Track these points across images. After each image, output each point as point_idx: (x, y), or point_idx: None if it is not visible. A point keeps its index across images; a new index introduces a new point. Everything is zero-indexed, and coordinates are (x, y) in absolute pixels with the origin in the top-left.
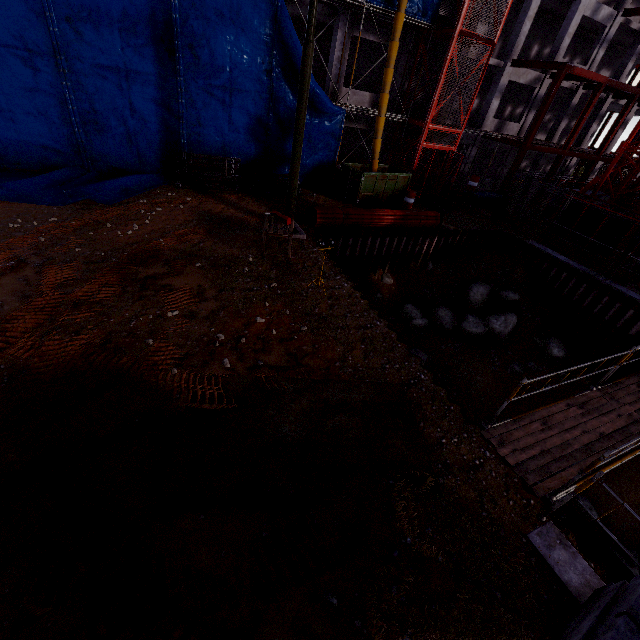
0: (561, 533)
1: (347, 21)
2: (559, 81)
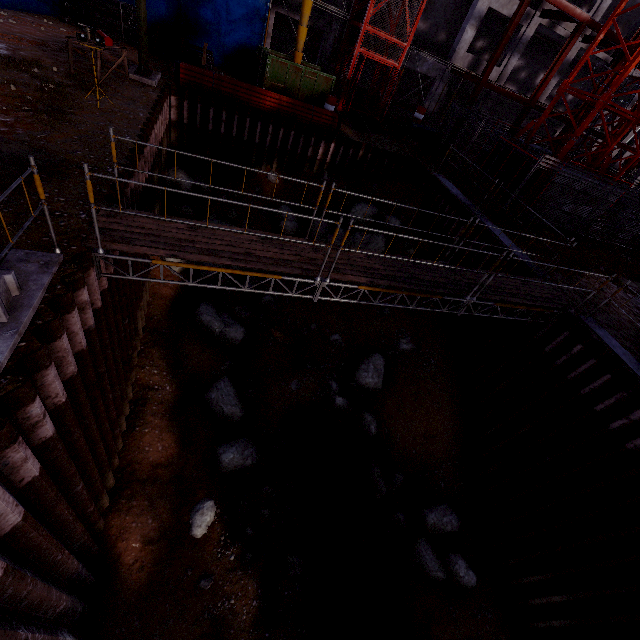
0: (58, 262)
1: None
2: (525, 4)
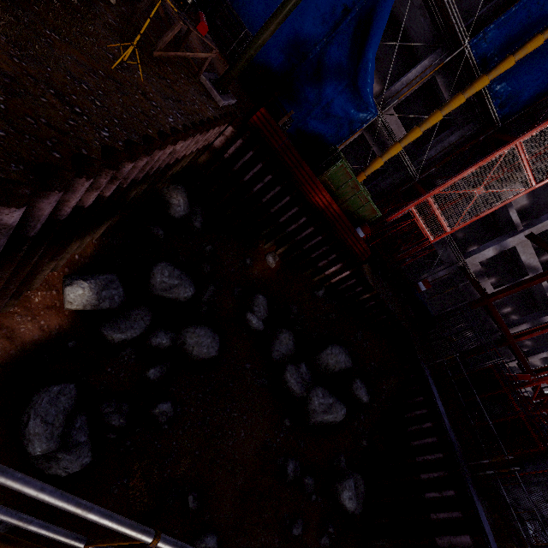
0: None
1: (440, 57)
2: None
